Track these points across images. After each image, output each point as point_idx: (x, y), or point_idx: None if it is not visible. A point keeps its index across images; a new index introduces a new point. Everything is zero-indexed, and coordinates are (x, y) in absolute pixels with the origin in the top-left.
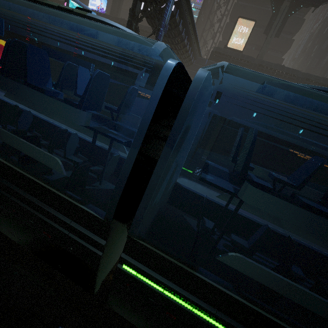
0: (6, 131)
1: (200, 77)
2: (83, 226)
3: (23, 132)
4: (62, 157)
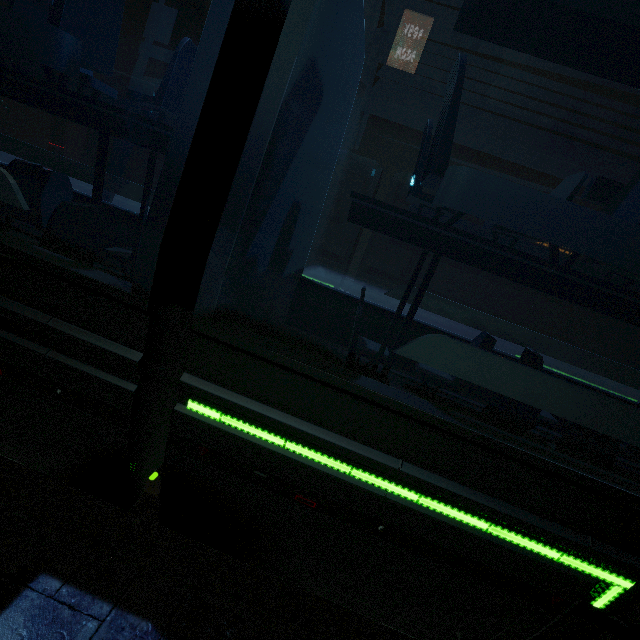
0: None
1: None
2: (83, 327)
3: None
4: (35, 237)
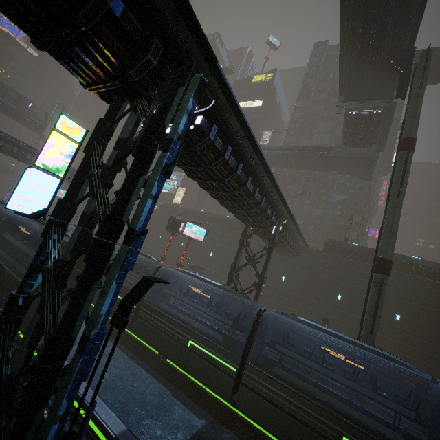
0: None
1: None
2: None
3: None
4: None
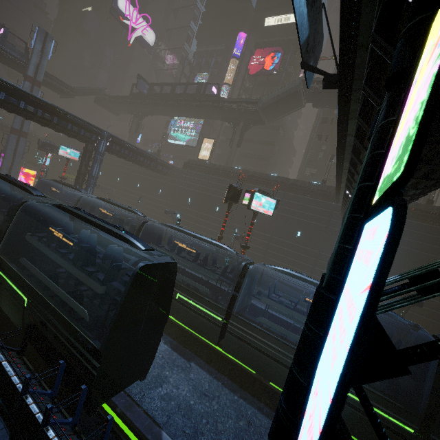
0: None
1: None
2: None
3: None
4: None
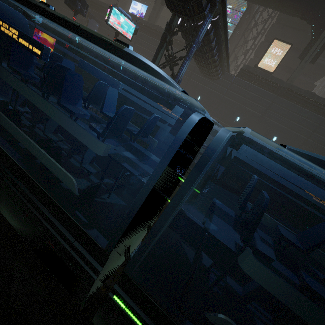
0: (34, 143)
1: (219, 139)
2: (85, 248)
3: (49, 140)
4: (78, 162)
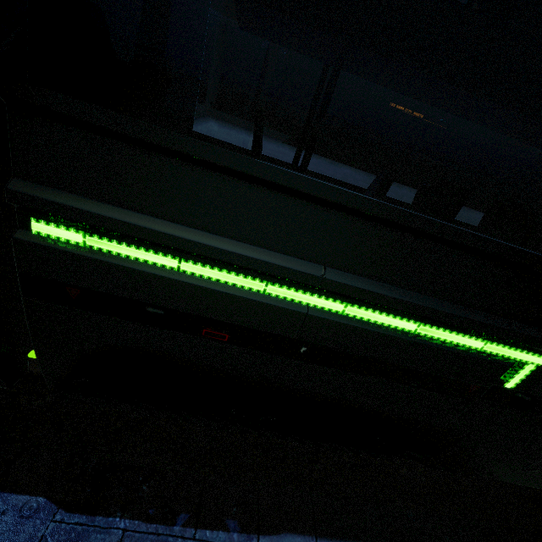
0: None
1: None
2: None
3: None
4: None
